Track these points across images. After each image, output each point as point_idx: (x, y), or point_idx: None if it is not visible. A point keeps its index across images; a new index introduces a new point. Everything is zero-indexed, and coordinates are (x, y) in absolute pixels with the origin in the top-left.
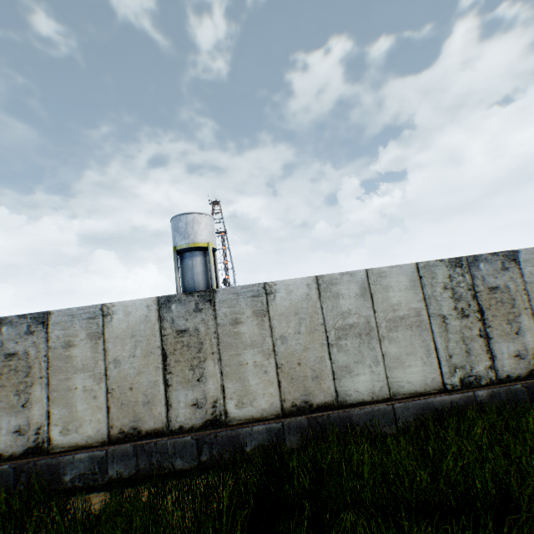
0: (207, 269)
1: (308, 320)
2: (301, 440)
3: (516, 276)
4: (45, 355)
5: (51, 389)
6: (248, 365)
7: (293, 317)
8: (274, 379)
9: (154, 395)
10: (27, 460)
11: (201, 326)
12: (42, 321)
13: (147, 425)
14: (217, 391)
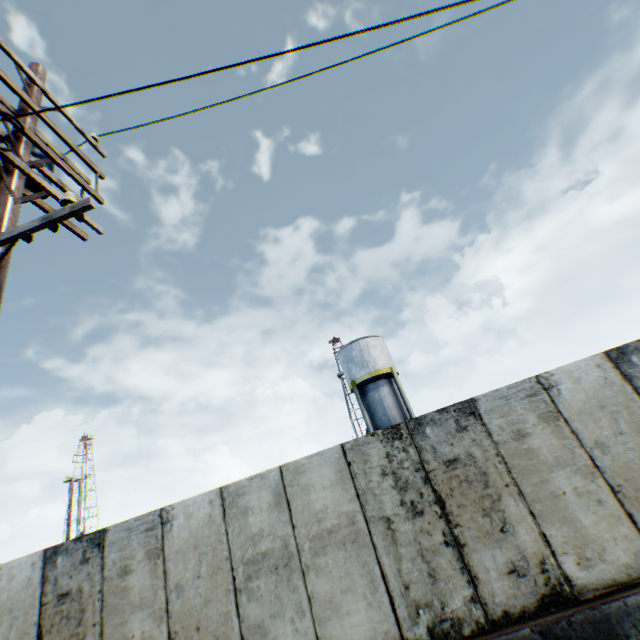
0: (398, 400)
1: None
2: None
3: None
4: (495, 455)
5: (526, 499)
6: None
7: None
8: None
9: None
10: (552, 616)
11: None
12: (469, 412)
13: None
14: None
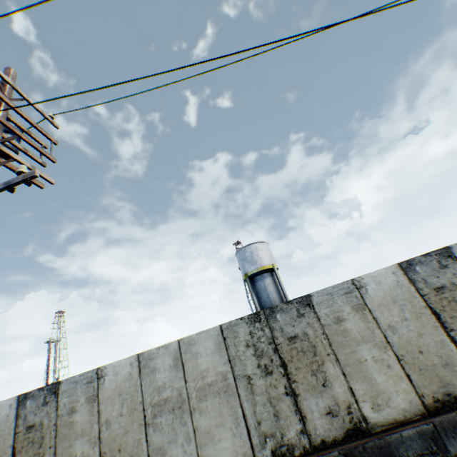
0: (277, 287)
1: None
2: None
3: None
4: (321, 333)
5: (341, 364)
6: None
7: None
8: None
9: (448, 355)
10: (353, 443)
11: (455, 280)
12: (306, 304)
13: None
14: None
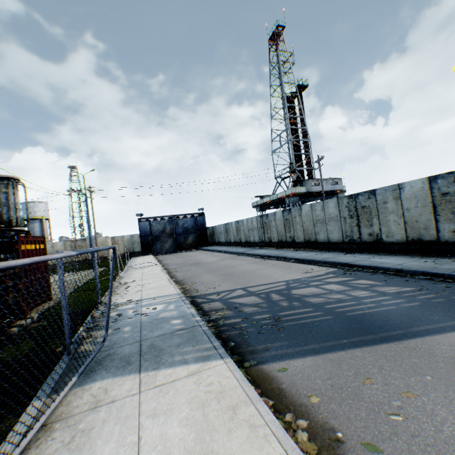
0: (43, 229)
1: None
2: None
3: (86, 243)
4: None
5: None
6: None
7: None
8: None
9: None
10: None
11: None
12: None
13: None
14: None
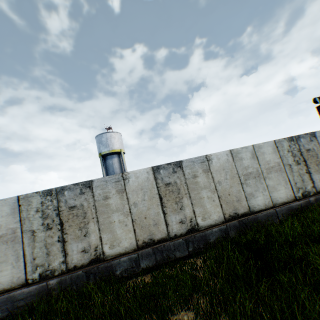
0: (121, 165)
1: (229, 172)
2: (236, 232)
3: (316, 143)
4: (93, 205)
5: (99, 224)
6: (204, 198)
7: (222, 171)
8: (218, 203)
9: (158, 220)
10: (92, 266)
11: (177, 180)
12: (88, 186)
13: (157, 236)
14: (191, 213)
